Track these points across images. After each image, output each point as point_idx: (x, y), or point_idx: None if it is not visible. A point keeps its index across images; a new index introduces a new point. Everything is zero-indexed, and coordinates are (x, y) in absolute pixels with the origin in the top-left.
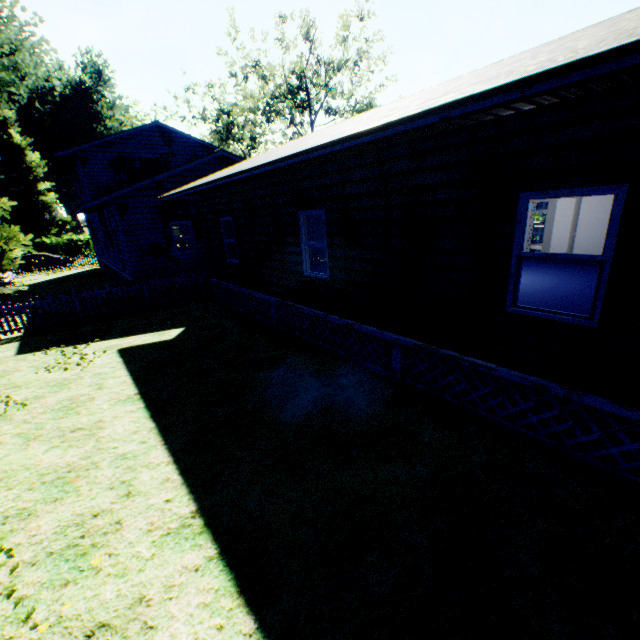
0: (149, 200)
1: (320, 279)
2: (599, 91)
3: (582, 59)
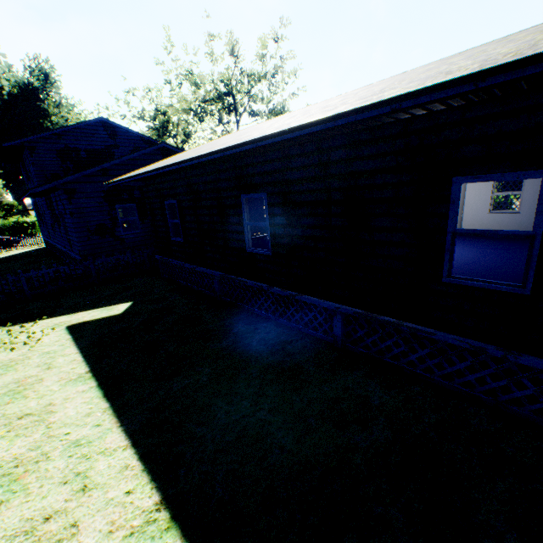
0: (96, 185)
1: (262, 255)
2: (525, 89)
3: (540, 53)
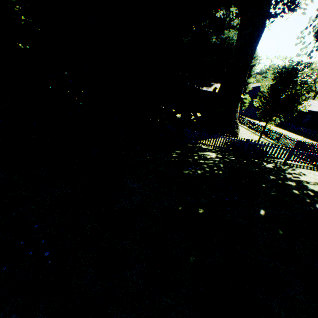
0: None
1: (305, 123)
2: None
3: None
